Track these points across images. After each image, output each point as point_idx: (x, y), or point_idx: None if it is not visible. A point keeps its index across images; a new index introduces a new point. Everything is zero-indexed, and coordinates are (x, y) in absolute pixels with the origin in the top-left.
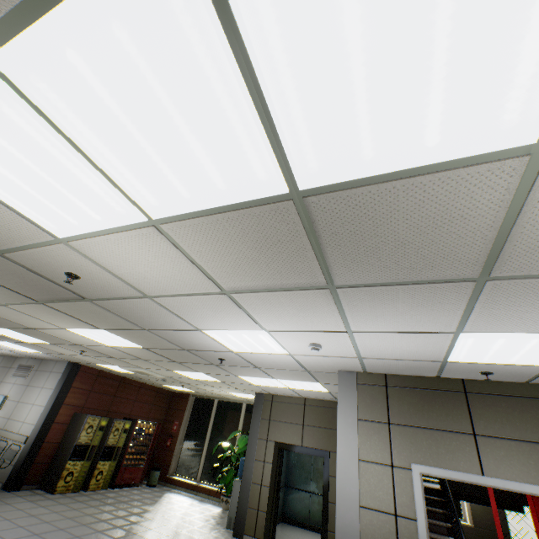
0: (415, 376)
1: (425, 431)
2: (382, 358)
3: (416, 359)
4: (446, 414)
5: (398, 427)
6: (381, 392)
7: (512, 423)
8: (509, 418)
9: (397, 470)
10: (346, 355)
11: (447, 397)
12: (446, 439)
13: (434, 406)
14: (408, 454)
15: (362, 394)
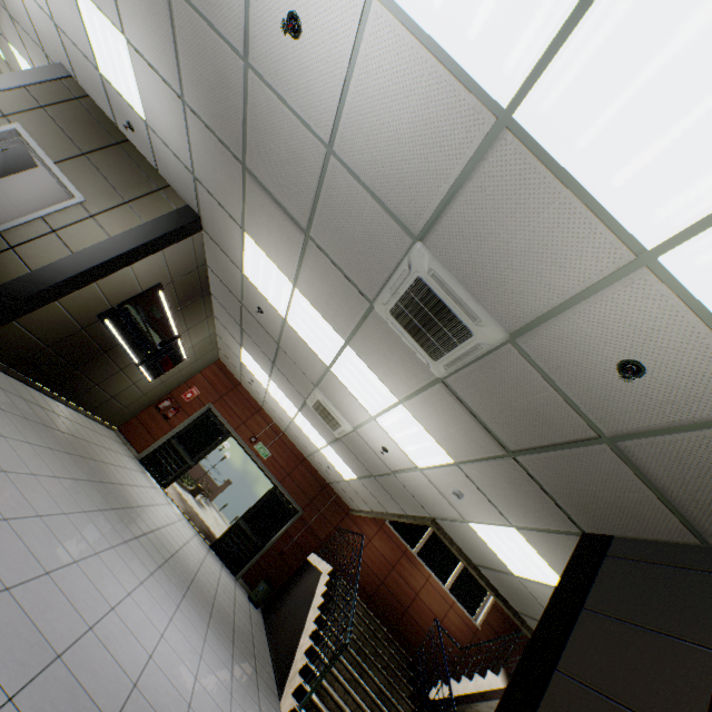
0: (106, 114)
1: (59, 129)
2: (70, 39)
3: (85, 52)
4: (87, 138)
5: (46, 114)
6: (68, 97)
7: (116, 171)
8: (119, 169)
9: (6, 120)
10: (46, 9)
11: (104, 136)
12: (65, 141)
13: (88, 130)
14: (27, 124)
15: (54, 86)
